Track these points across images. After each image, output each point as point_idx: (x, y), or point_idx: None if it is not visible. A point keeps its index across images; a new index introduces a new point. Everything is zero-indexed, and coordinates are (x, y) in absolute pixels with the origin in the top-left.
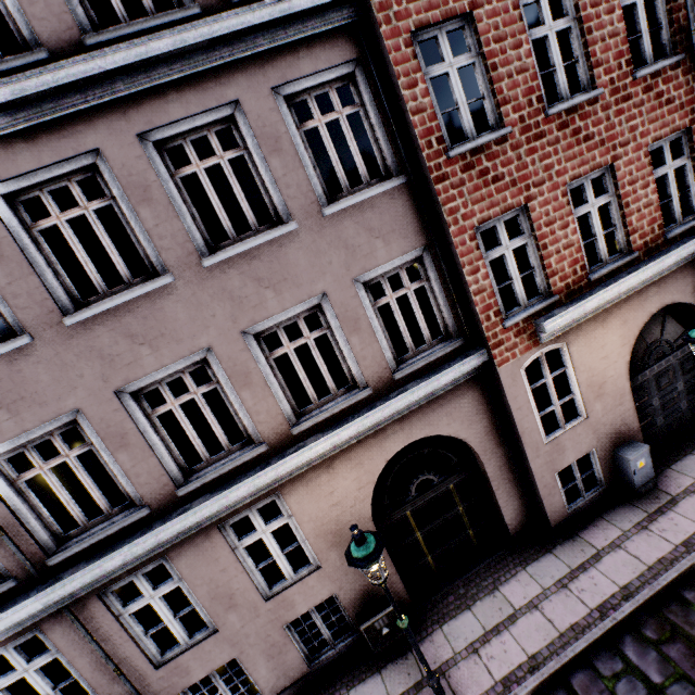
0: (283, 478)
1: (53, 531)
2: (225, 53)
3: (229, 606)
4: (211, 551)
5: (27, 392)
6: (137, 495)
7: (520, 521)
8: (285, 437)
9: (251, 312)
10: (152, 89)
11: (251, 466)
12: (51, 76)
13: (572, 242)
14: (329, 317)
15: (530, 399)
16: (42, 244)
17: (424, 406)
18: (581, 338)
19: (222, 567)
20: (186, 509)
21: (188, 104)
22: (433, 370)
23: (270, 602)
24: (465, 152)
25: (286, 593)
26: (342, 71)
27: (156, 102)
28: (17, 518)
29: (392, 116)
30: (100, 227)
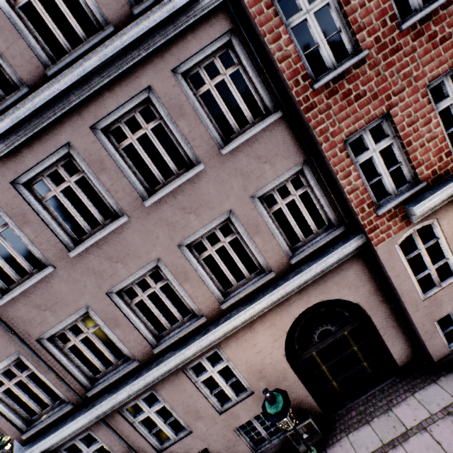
0: (220, 338)
1: (88, 375)
2: (135, 55)
3: (197, 417)
4: (180, 385)
5: (58, 299)
6: (130, 353)
7: (406, 356)
8: (217, 311)
9: (181, 231)
10: (93, 94)
11: (197, 331)
12: (31, 104)
13: (436, 134)
14: (237, 226)
15: (406, 267)
16: (50, 209)
17: (316, 280)
18: (451, 213)
19: (188, 394)
20: (160, 362)
21: (117, 98)
22: (321, 253)
23: (223, 415)
24: (328, 81)
25: (232, 409)
26: (221, 41)
27: (97, 102)
28: (67, 370)
29: (264, 67)
30: (80, 192)
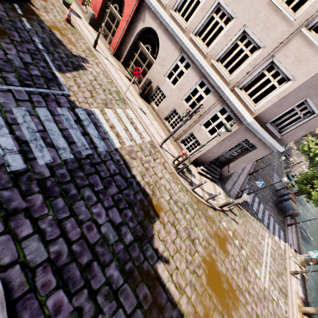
0: None
1: None
2: None
3: None
4: None
5: None
6: None
7: None
8: None
9: None
10: None
11: None
12: None
13: None
14: None
15: None
16: None
17: None
18: None
19: None
20: None
21: None
22: None
23: None
24: None
25: None
26: None
27: None
28: None
29: None
30: None
